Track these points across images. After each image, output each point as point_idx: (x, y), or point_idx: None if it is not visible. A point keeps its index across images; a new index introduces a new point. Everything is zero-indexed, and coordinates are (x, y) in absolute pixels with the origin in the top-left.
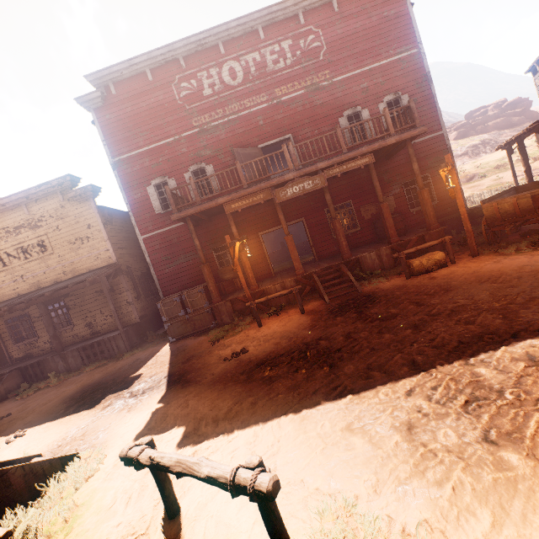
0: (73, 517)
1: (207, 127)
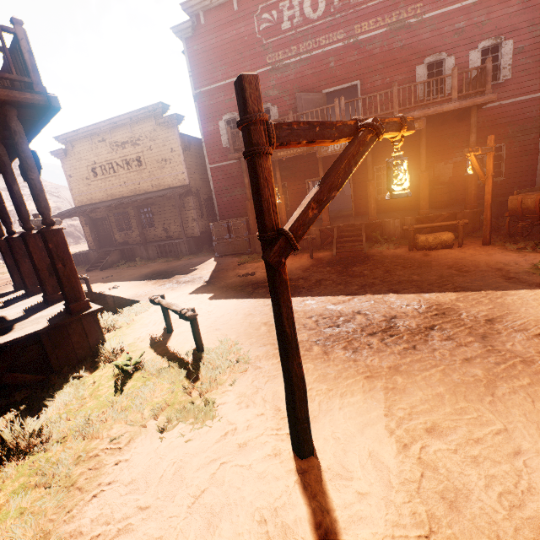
0: (131, 323)
1: (279, 65)
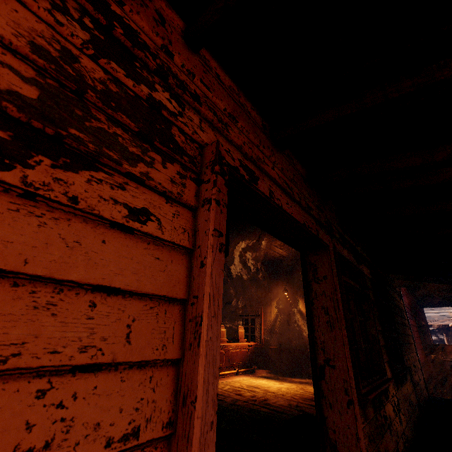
0: None
1: None
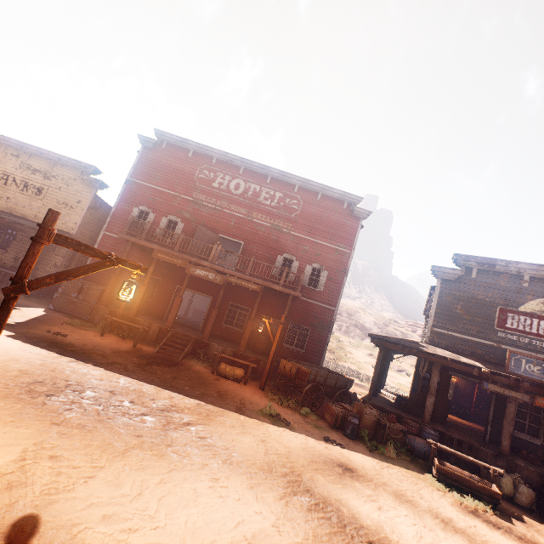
0: None
1: (199, 202)
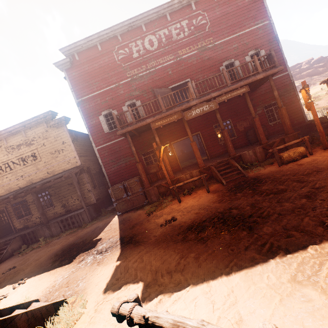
0: None
1: (136, 77)
